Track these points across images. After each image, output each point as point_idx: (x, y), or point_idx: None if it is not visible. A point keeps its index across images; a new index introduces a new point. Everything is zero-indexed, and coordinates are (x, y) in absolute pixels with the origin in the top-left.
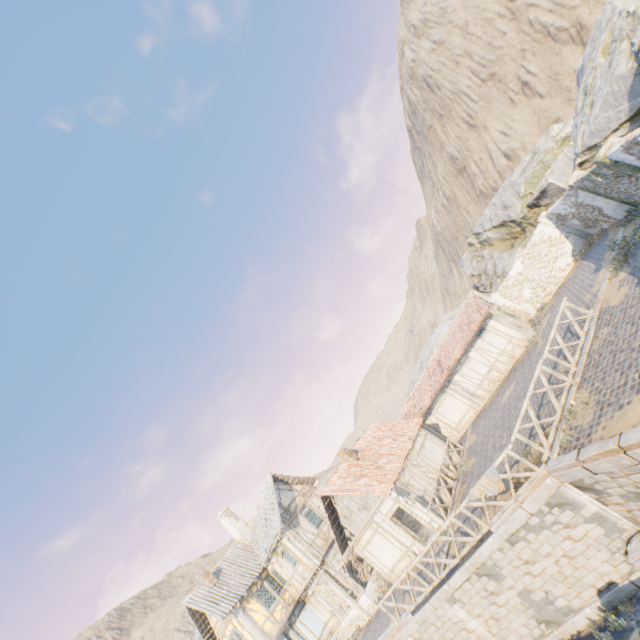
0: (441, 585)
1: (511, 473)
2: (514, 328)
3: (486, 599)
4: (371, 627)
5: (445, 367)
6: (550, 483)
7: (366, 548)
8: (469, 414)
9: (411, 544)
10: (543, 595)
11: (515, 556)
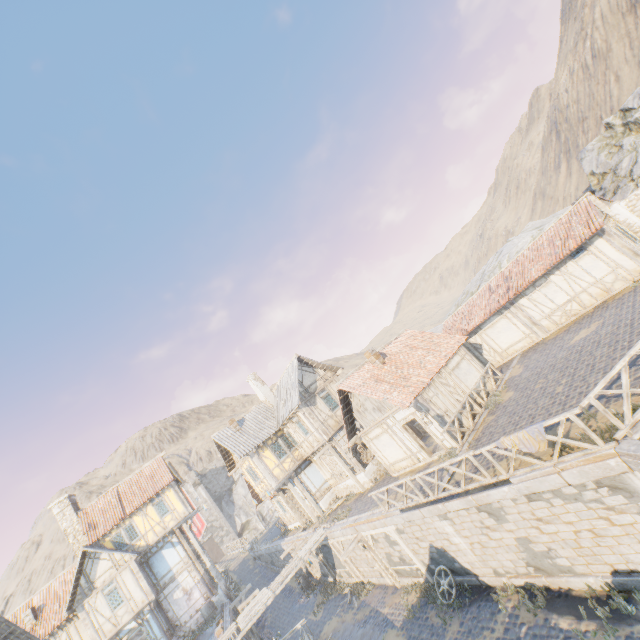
0: (436, 502)
1: (563, 438)
2: (628, 255)
3: (479, 529)
4: (362, 498)
5: (513, 287)
6: (613, 465)
7: (373, 441)
8: (522, 343)
9: (417, 451)
10: (544, 549)
11: (528, 510)
